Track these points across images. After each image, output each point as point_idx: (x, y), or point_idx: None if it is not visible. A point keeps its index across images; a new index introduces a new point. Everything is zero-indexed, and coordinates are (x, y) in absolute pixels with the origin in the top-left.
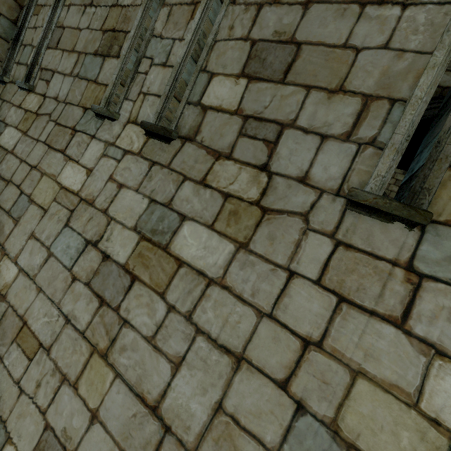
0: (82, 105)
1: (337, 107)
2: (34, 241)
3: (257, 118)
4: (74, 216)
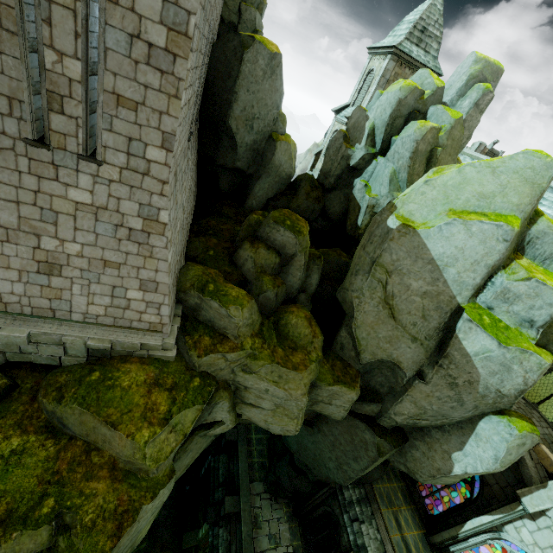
0: None
1: None
2: None
3: None
4: None
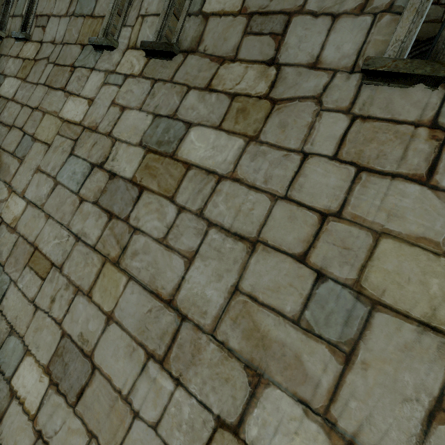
0: (79, 42)
1: None
2: (40, 174)
3: (262, 12)
4: (78, 145)
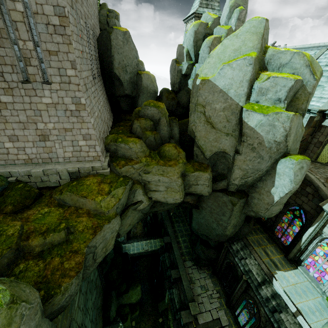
0: None
1: (8, 67)
2: None
3: None
4: None
